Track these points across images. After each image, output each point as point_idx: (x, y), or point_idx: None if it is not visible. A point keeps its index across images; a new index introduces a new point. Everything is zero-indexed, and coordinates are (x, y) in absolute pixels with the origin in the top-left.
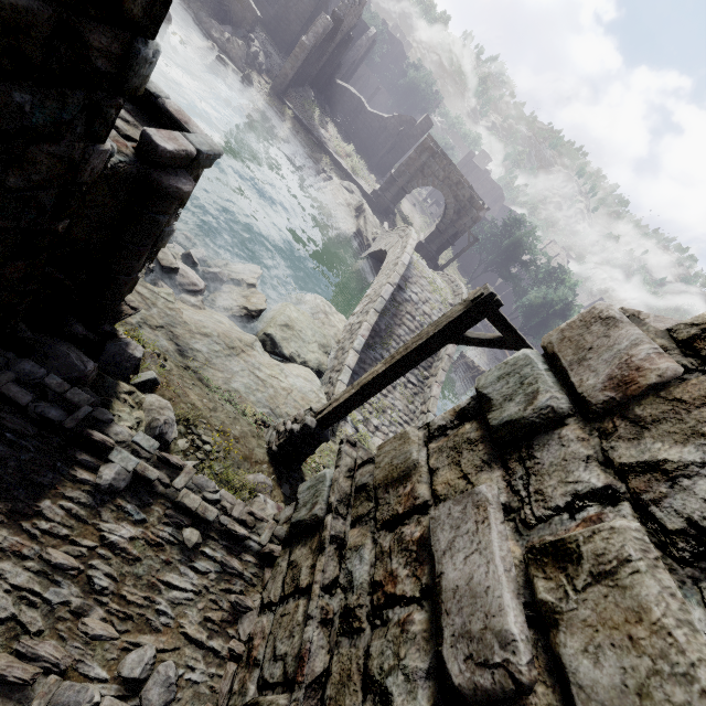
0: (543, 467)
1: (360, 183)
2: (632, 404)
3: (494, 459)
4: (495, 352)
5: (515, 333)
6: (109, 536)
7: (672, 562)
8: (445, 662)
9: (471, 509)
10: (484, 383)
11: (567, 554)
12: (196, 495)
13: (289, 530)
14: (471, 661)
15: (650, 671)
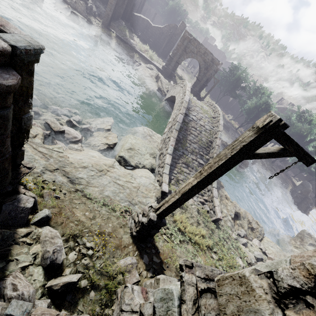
0: None
1: (155, 64)
2: None
3: None
4: (235, 135)
5: (296, 145)
6: None
7: None
8: None
9: None
10: None
11: None
12: None
13: None
14: None
15: None
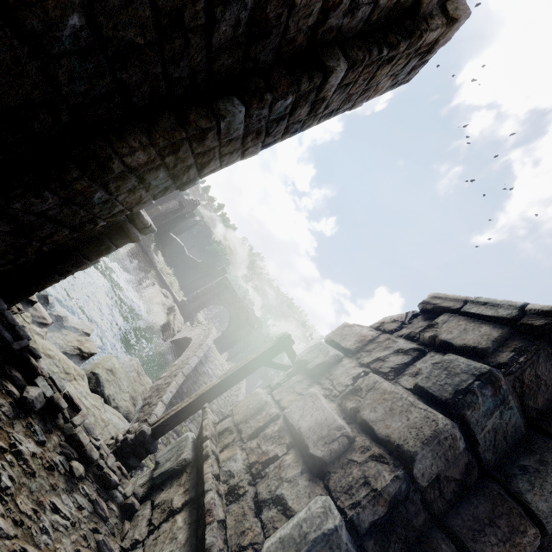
0: (338, 375)
1: (174, 293)
2: (365, 347)
3: (314, 382)
4: None
5: None
6: (18, 445)
7: (389, 379)
8: (312, 454)
9: (309, 399)
10: (301, 356)
11: (356, 390)
12: (87, 435)
13: (152, 482)
14: (326, 444)
15: (391, 403)
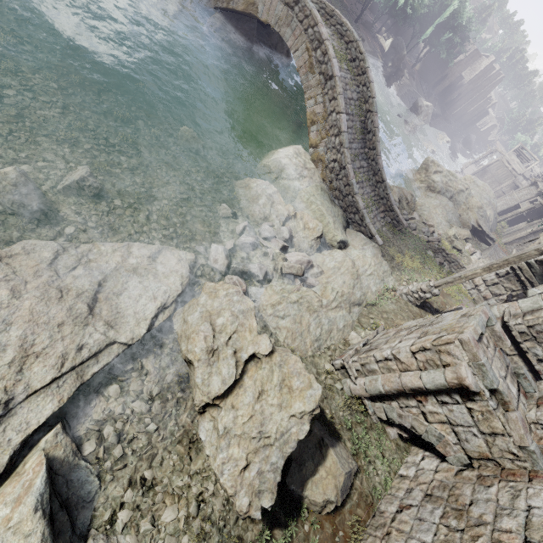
0: None
1: None
2: None
3: None
4: None
5: None
6: None
7: None
8: None
9: None
10: None
11: None
12: None
13: None
14: None
15: None
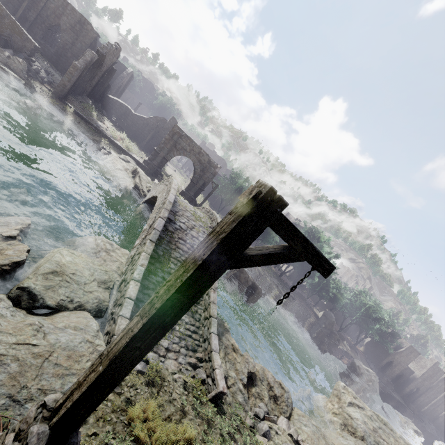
0: None
1: (133, 156)
2: None
3: None
4: None
5: (304, 239)
6: None
7: None
8: None
9: None
10: None
11: None
12: None
13: None
14: None
15: None
